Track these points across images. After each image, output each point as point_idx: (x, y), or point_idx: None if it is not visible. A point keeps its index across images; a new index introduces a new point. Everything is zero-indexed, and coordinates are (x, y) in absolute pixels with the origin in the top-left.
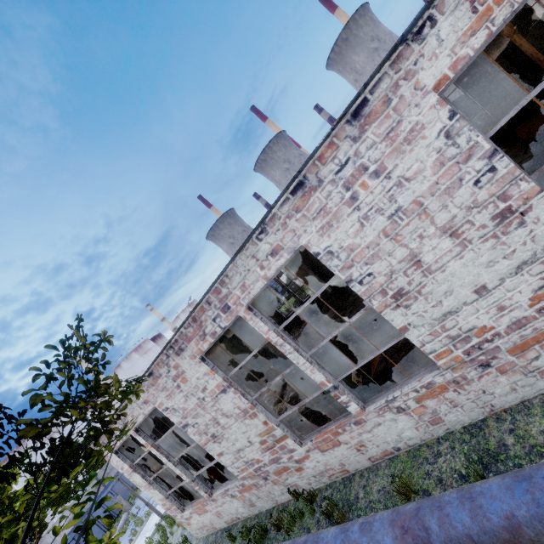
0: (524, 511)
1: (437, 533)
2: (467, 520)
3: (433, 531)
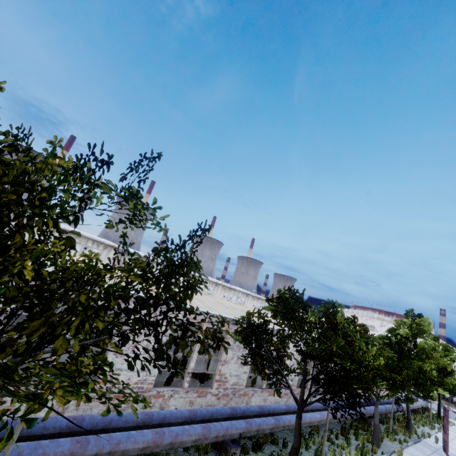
0: (116, 418)
1: (87, 420)
2: (100, 418)
3: (86, 420)
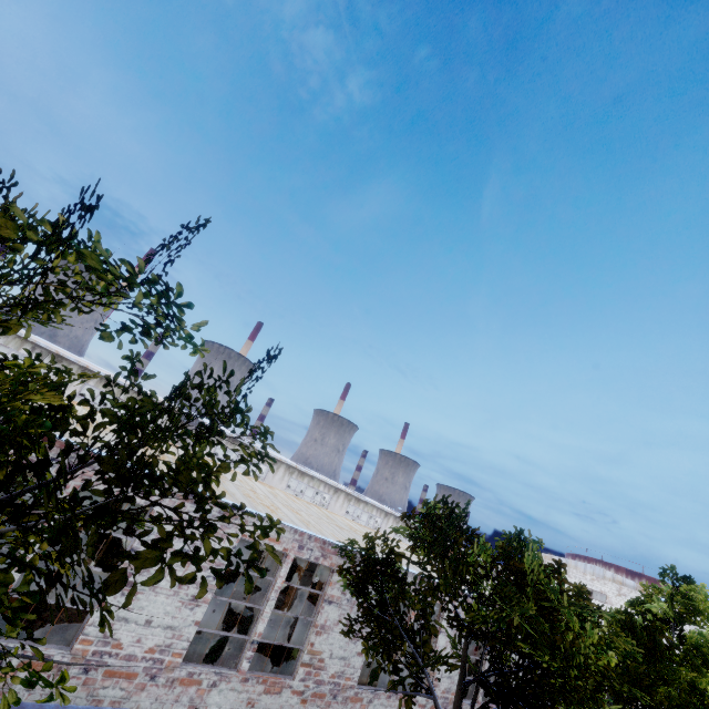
0: None
1: None
2: None
3: None
